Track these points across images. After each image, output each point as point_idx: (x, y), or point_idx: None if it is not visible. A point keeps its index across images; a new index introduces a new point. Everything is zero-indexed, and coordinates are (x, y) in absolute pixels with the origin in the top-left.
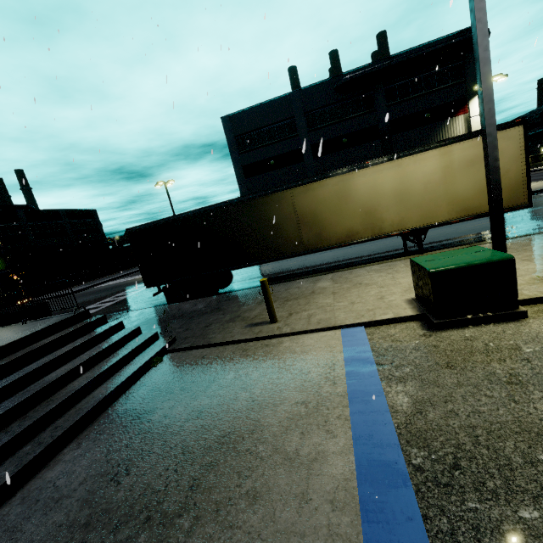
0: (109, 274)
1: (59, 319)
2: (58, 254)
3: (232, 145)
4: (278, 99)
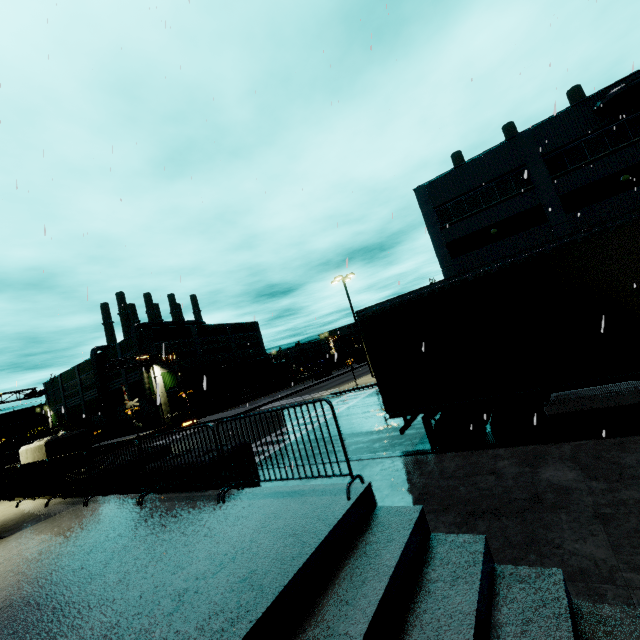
0: (269, 393)
1: (317, 516)
2: (222, 370)
3: (430, 219)
4: (497, 149)
